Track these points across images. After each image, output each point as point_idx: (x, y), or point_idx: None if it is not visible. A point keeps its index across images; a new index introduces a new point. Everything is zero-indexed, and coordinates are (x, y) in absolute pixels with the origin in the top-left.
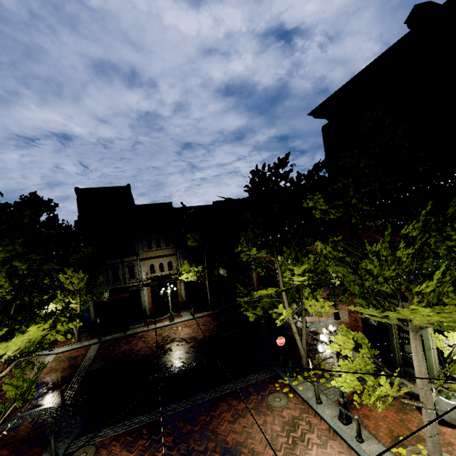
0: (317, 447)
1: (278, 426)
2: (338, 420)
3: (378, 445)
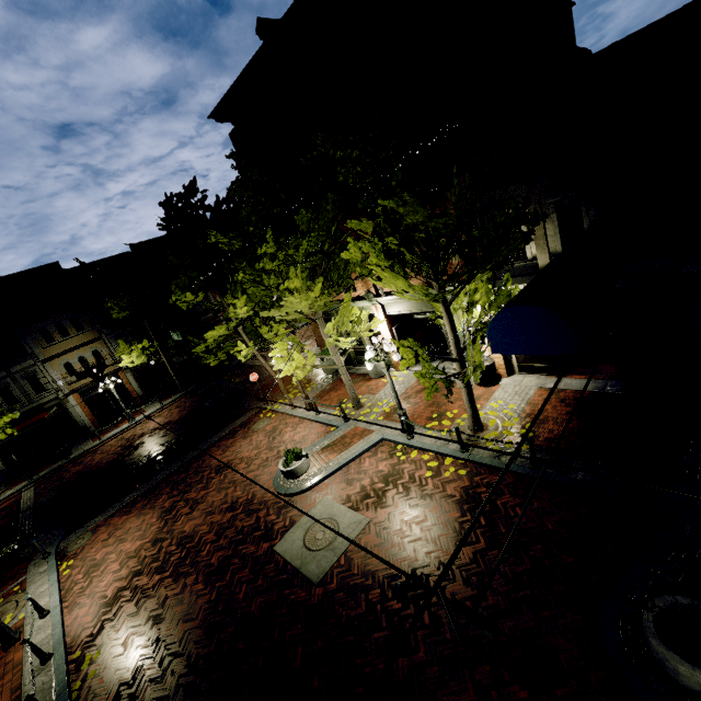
0: (290, 433)
1: (262, 437)
2: (306, 411)
3: (330, 411)
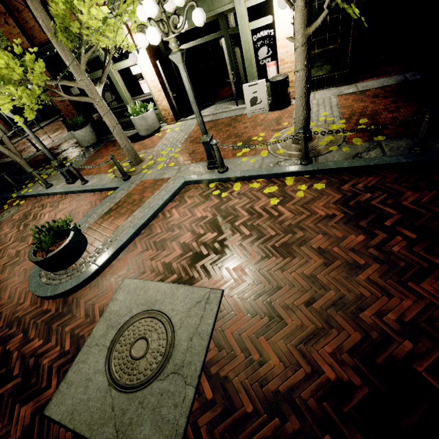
0: (50, 213)
1: (7, 229)
2: (68, 184)
3: (100, 176)
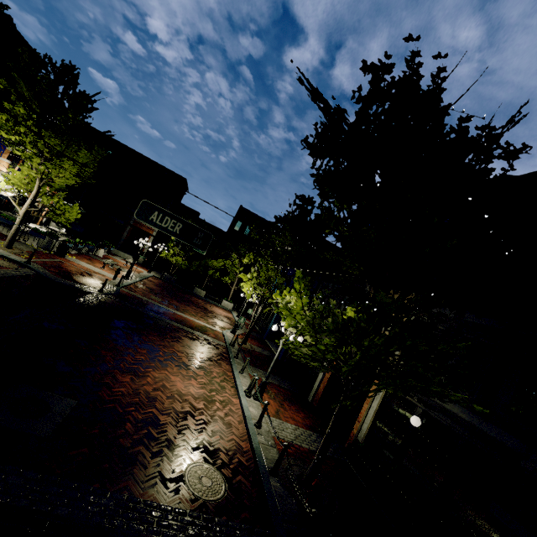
0: None
1: None
2: None
3: None
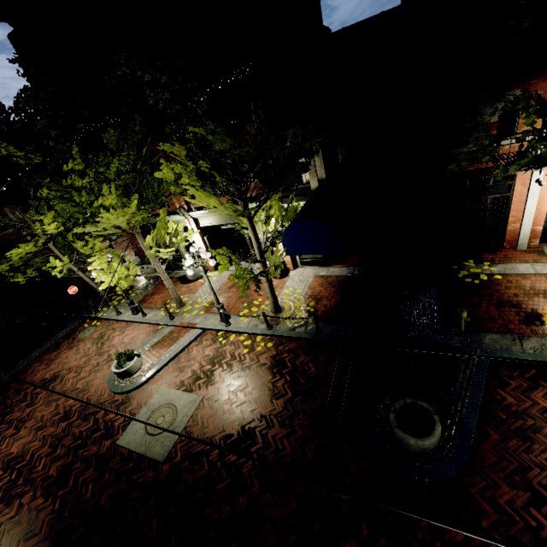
0: (119, 336)
1: (89, 345)
2: (133, 315)
3: (155, 312)
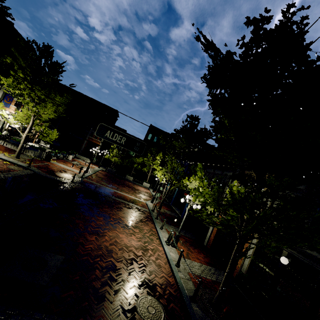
0: None
1: None
2: None
3: None
